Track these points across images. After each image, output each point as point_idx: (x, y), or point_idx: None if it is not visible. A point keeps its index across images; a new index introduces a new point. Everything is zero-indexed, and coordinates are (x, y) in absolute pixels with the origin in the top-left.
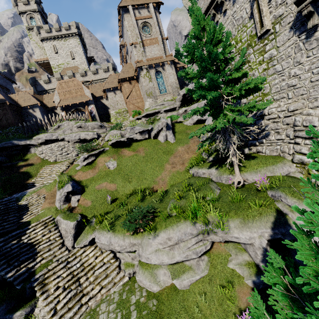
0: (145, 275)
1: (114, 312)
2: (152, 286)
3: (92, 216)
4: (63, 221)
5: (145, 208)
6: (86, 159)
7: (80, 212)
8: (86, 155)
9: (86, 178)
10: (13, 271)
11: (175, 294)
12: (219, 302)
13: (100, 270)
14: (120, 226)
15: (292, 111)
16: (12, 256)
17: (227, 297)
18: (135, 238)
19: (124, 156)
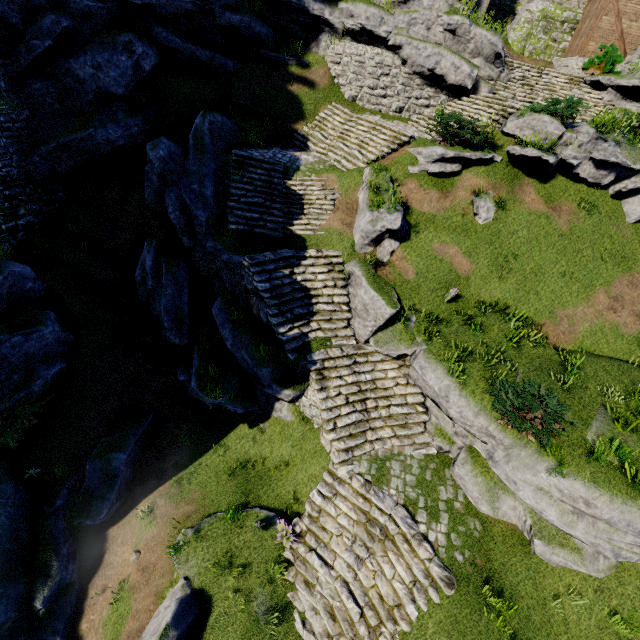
0: (477, 481)
1: (413, 489)
2: (482, 504)
3: (410, 306)
4: (366, 287)
5: (553, 400)
6: (441, 161)
7: (390, 282)
8: (451, 153)
9: (421, 208)
10: (286, 327)
11: (523, 550)
12: (598, 624)
13: (400, 410)
14: (484, 391)
15: None
16: (285, 300)
17: (617, 632)
18: (502, 432)
19: (520, 202)
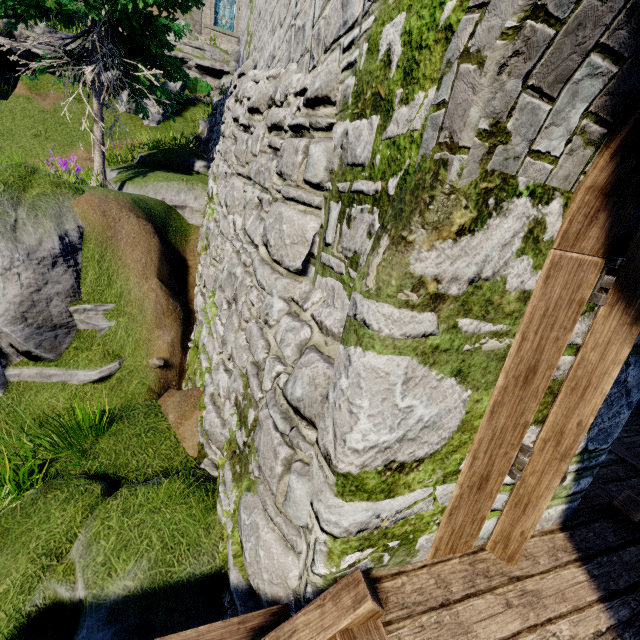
0: None
1: None
2: None
3: None
4: None
5: None
6: None
7: None
8: None
9: None
10: None
11: None
12: None
13: None
14: None
15: (240, 77)
16: None
17: None
18: None
19: None
